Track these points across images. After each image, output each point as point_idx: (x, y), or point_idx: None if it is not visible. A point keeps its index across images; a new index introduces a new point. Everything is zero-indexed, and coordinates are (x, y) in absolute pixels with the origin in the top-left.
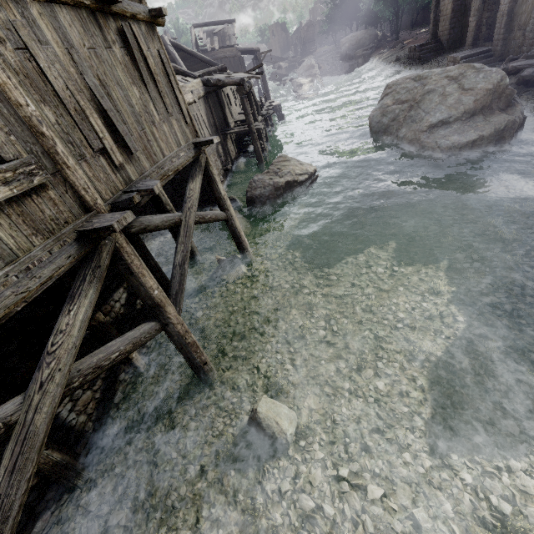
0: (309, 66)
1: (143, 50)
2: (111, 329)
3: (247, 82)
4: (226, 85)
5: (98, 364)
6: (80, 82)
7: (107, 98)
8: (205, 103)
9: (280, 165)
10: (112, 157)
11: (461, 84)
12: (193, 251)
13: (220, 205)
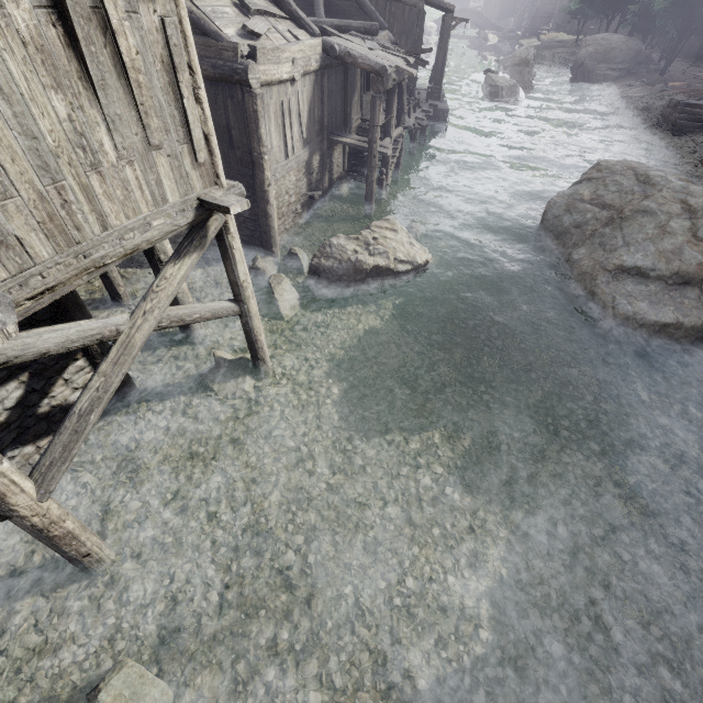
0: (522, 59)
1: (109, 17)
2: None
3: (396, 70)
4: (358, 66)
5: None
6: None
7: None
8: (316, 83)
9: (380, 234)
10: None
11: (696, 226)
12: (191, 325)
13: (234, 293)
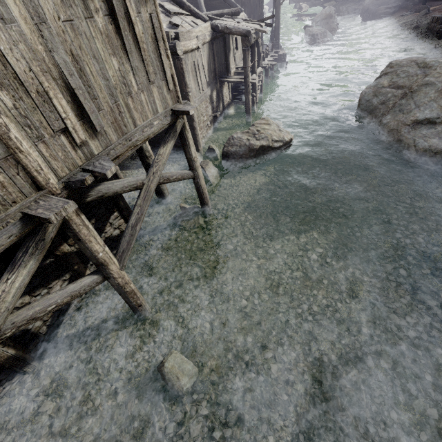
0: (327, 15)
1: (131, 16)
2: (73, 258)
3: (254, 32)
4: (233, 34)
5: (32, 316)
6: (48, 60)
7: (77, 76)
8: (209, 49)
9: (261, 127)
10: (73, 136)
11: None
12: (164, 193)
13: (190, 165)
